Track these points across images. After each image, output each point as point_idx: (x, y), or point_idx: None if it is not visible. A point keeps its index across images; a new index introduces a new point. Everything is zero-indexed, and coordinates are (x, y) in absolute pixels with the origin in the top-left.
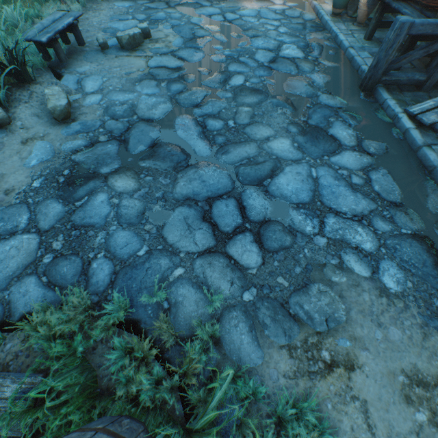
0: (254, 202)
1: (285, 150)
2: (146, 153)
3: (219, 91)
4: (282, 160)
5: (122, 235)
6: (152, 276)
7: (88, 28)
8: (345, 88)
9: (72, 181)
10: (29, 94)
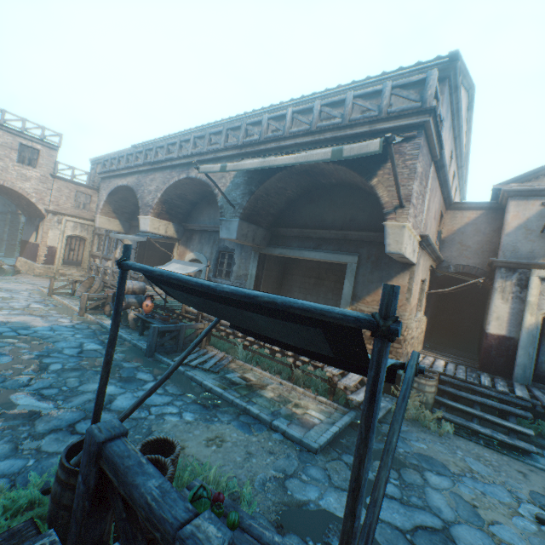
0: (105, 416)
1: (114, 390)
2: None
3: (43, 374)
4: (114, 394)
5: (5, 463)
6: (49, 468)
7: None
8: (138, 358)
9: None
10: None
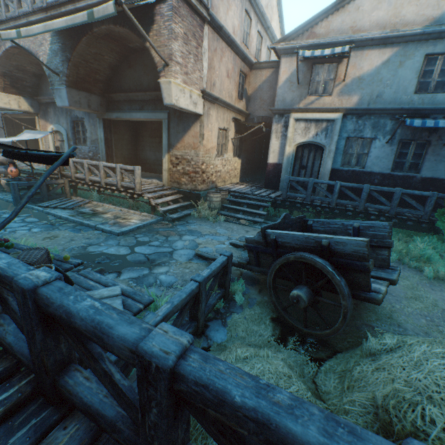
0: None
1: None
2: None
3: None
4: None
5: None
6: None
7: None
8: (8, 208)
9: None
10: None
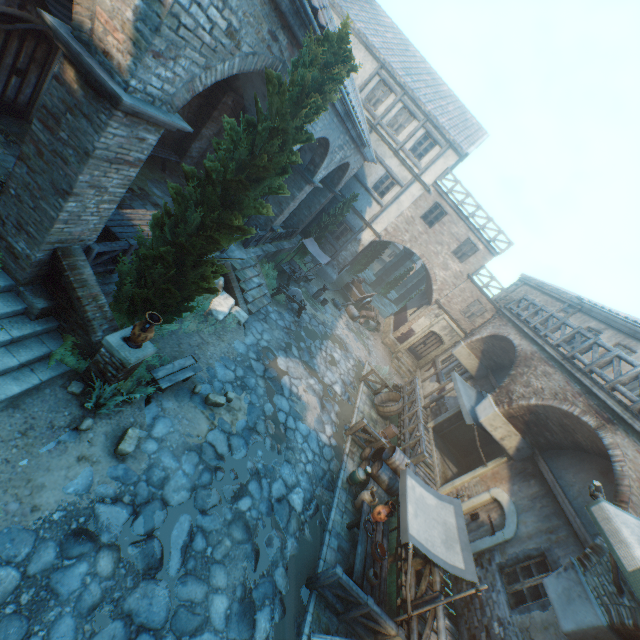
0: None
1: (219, 611)
2: (140, 539)
3: (227, 506)
4: (210, 621)
5: (69, 621)
6: None
7: (202, 355)
8: (299, 571)
9: (80, 532)
10: (119, 410)
